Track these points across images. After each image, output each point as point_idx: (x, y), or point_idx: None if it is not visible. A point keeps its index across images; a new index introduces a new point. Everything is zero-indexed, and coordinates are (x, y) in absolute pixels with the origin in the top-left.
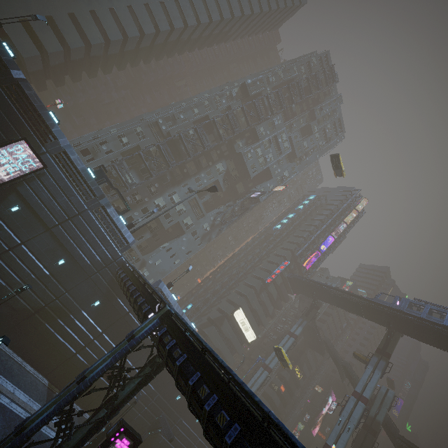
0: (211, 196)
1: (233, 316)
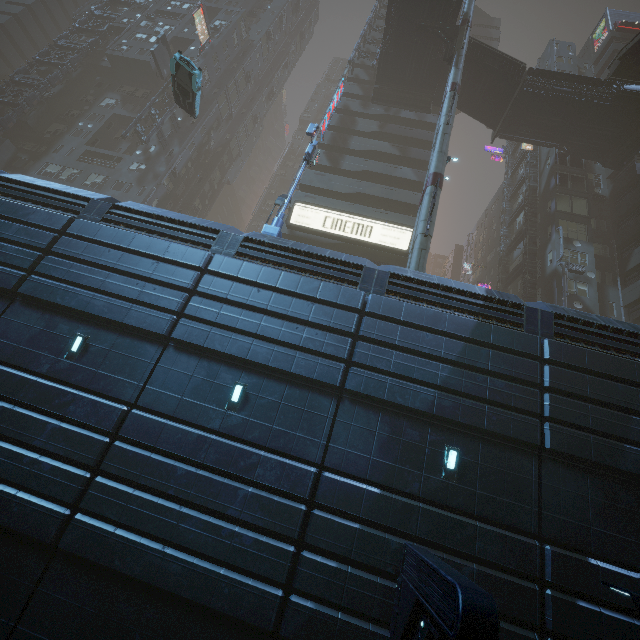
0: (129, 143)
1: (292, 225)
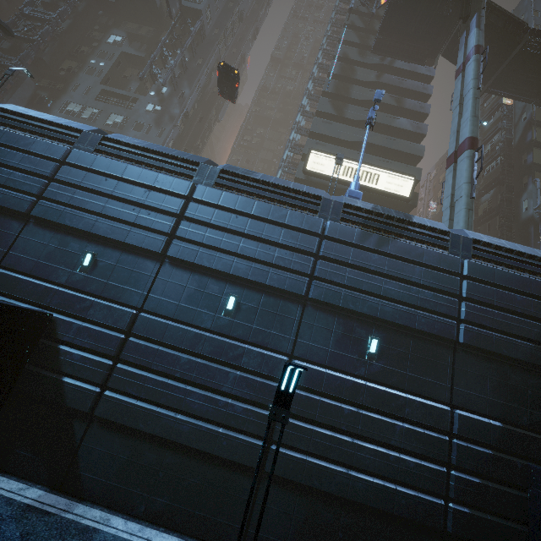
0: (138, 82)
1: (308, 172)
